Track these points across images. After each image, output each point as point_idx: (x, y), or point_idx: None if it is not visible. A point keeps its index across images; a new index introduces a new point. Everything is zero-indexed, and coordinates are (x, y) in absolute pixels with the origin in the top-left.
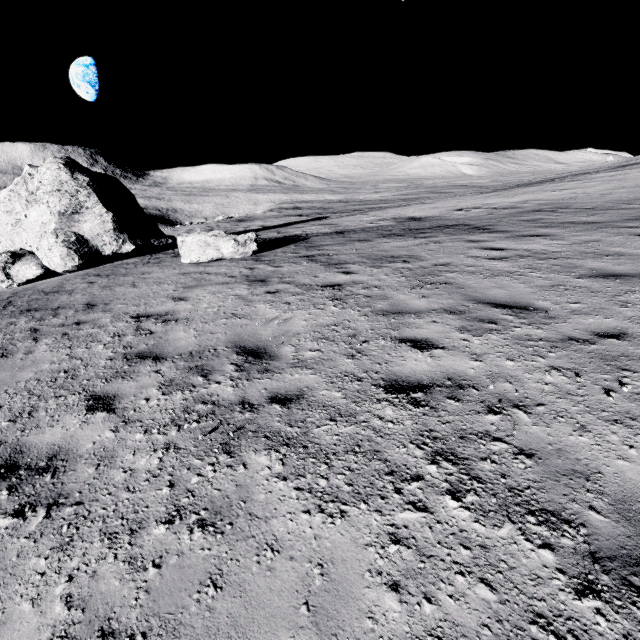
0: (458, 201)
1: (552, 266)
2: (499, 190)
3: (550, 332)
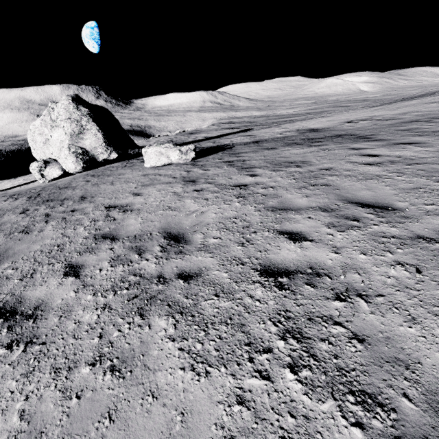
0: (350, 114)
1: (417, 171)
2: (385, 104)
3: (402, 230)
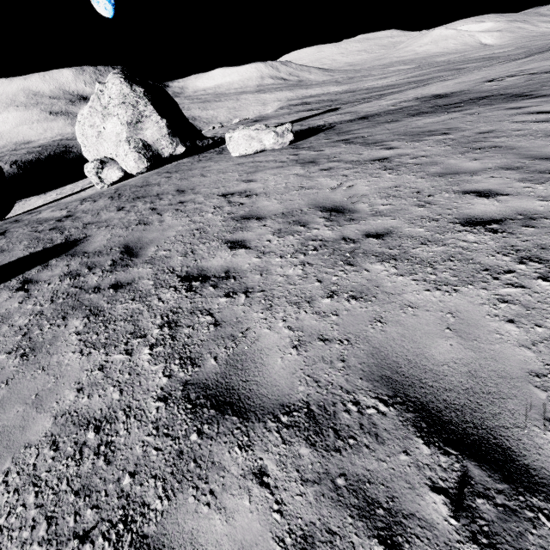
0: (486, 72)
1: None
2: (536, 54)
3: None
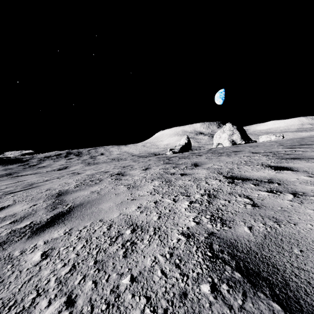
0: None
1: None
2: None
3: None
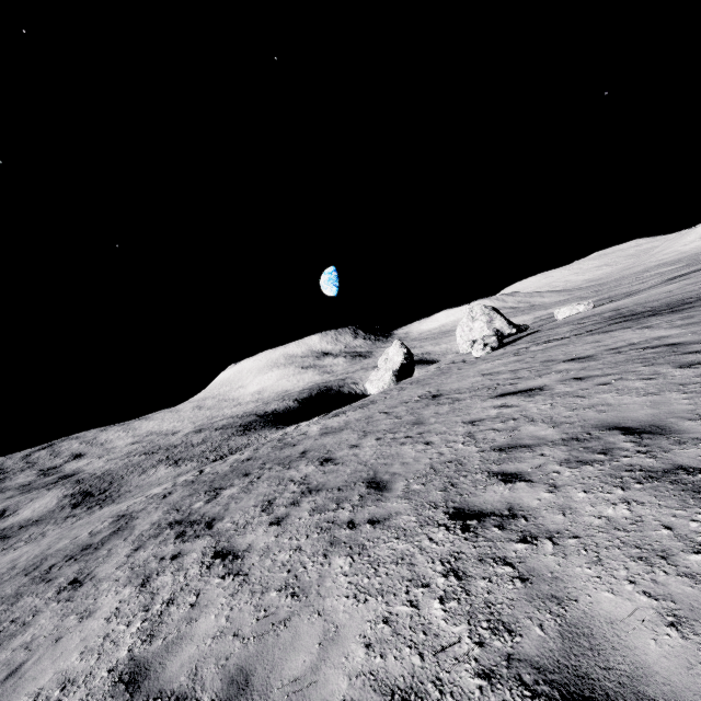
0: None
1: None
2: None
3: None
